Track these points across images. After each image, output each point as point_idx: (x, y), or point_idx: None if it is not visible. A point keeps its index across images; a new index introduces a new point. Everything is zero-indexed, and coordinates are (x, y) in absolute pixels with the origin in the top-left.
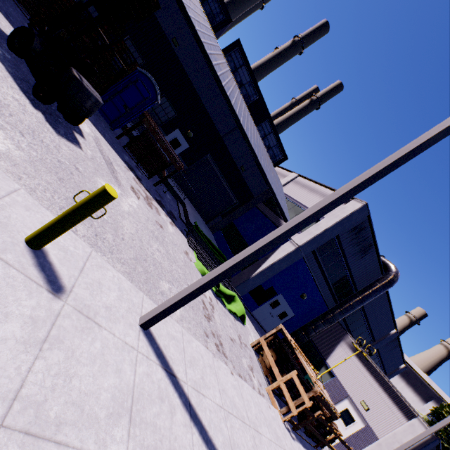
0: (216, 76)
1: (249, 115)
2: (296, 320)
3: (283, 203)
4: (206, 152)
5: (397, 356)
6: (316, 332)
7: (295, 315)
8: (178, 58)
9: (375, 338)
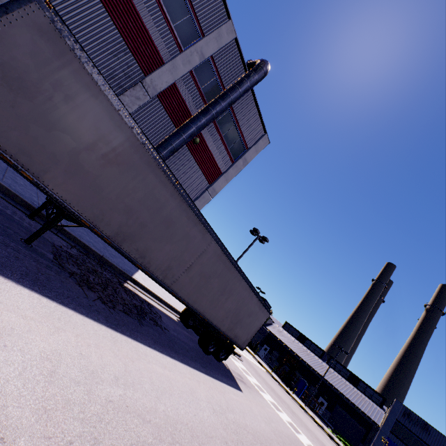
0: (317, 372)
1: (343, 381)
2: None
3: (370, 414)
4: (335, 403)
5: None
6: None
7: None
8: (311, 371)
9: None
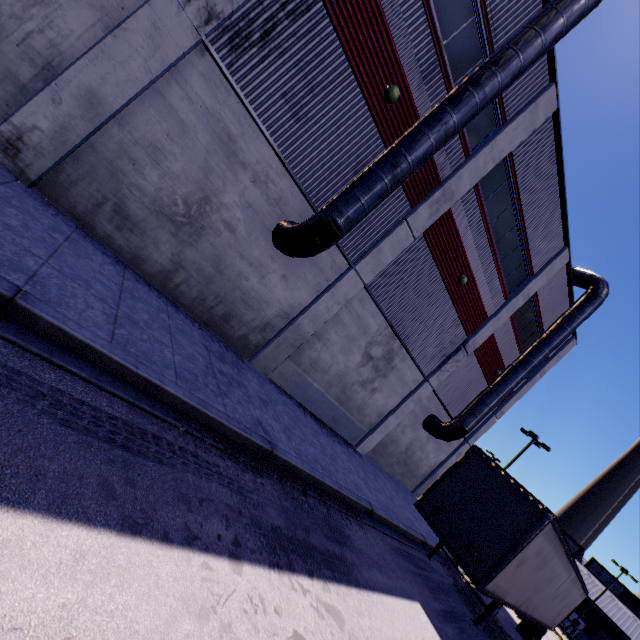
0: None
1: (613, 601)
2: None
3: None
4: (598, 628)
5: None
6: None
7: None
8: None
9: None
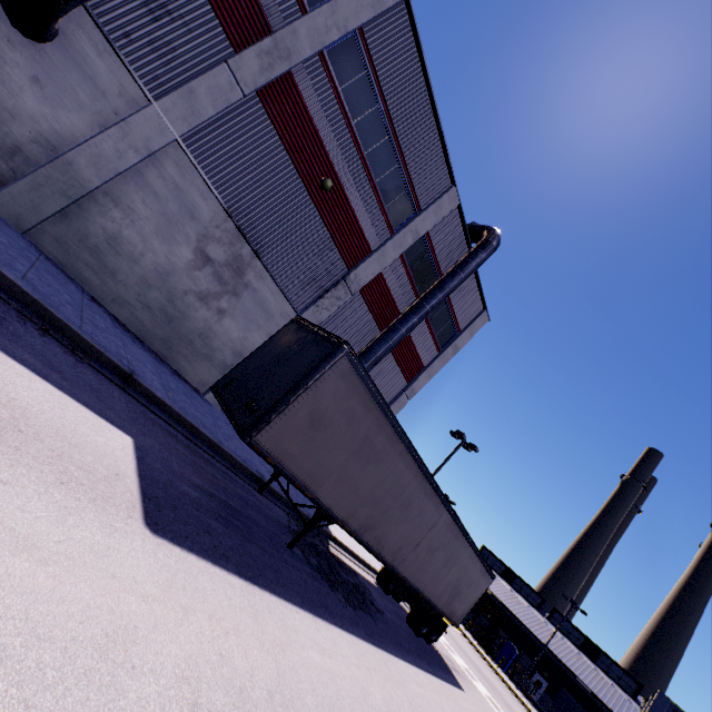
0: (534, 634)
1: (573, 651)
2: None
3: (617, 709)
4: (560, 685)
5: None
6: None
7: None
8: (523, 629)
9: None
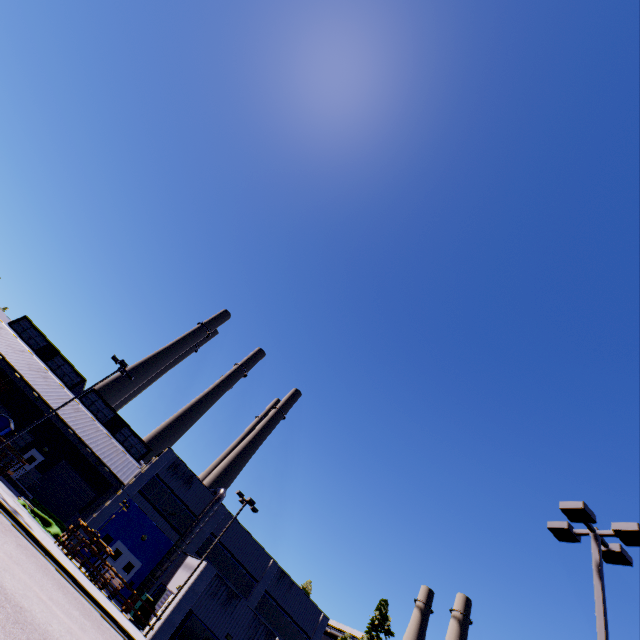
0: (50, 407)
1: (96, 425)
2: (146, 570)
3: (119, 470)
4: (61, 459)
5: (304, 600)
6: (160, 568)
7: (143, 563)
8: (38, 406)
9: (256, 577)
